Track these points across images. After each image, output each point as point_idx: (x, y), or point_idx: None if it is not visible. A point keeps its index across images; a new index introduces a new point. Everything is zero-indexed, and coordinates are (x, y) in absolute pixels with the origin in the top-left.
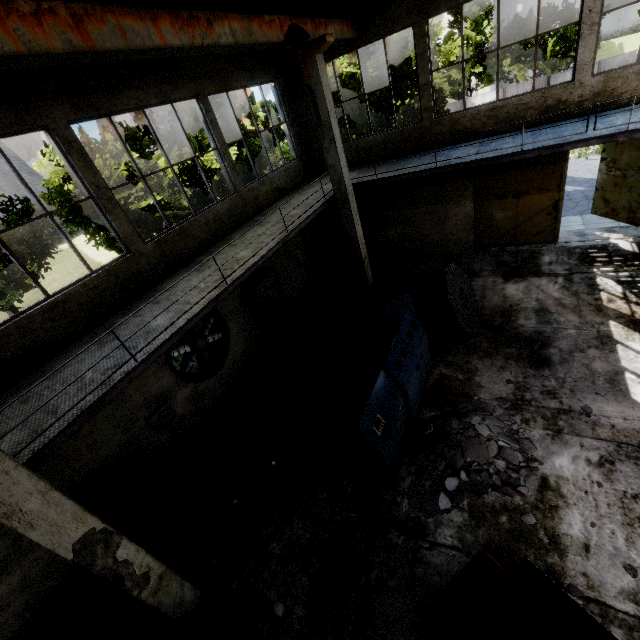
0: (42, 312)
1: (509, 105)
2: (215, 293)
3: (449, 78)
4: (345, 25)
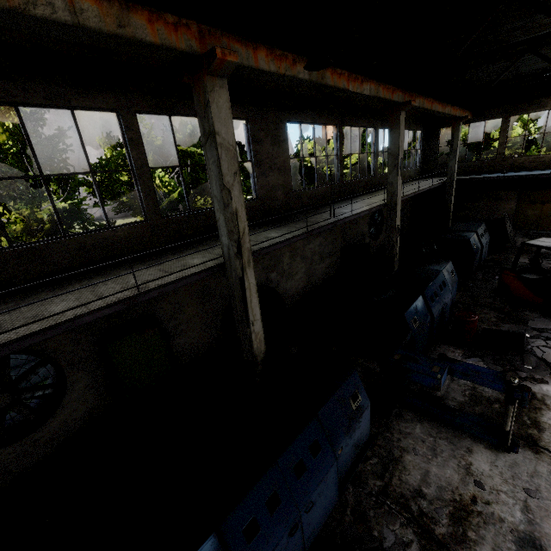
0: (358, 182)
1: (546, 157)
2: (415, 191)
3: None
4: (470, 113)
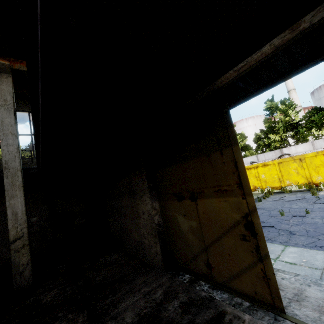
0: None
1: None
2: None
3: (270, 139)
4: None
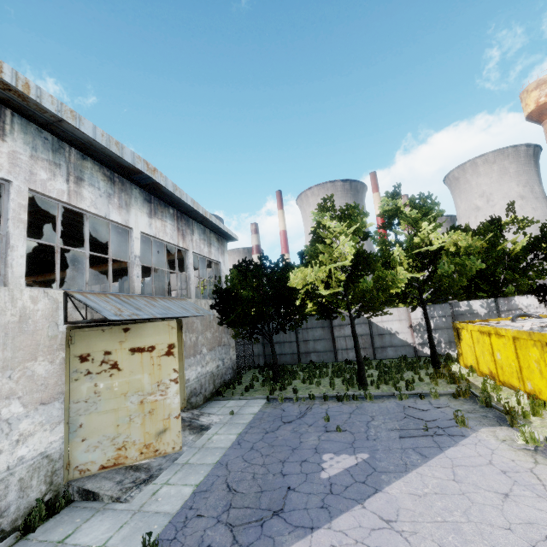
0: None
1: None
2: None
3: None
4: None
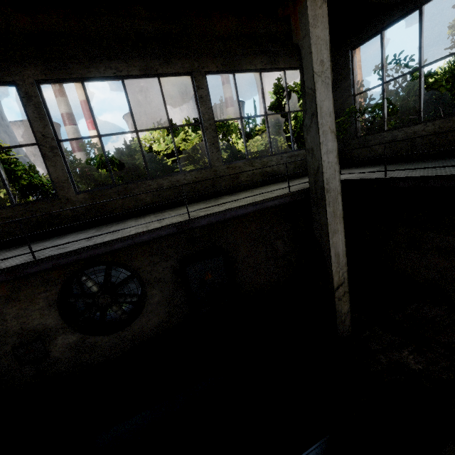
0: None
1: None
2: (11, 264)
3: None
4: None
